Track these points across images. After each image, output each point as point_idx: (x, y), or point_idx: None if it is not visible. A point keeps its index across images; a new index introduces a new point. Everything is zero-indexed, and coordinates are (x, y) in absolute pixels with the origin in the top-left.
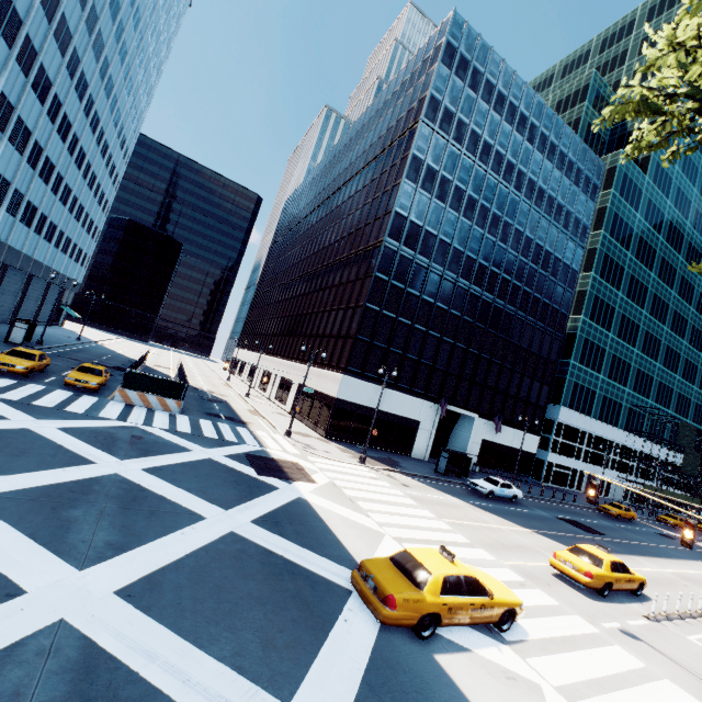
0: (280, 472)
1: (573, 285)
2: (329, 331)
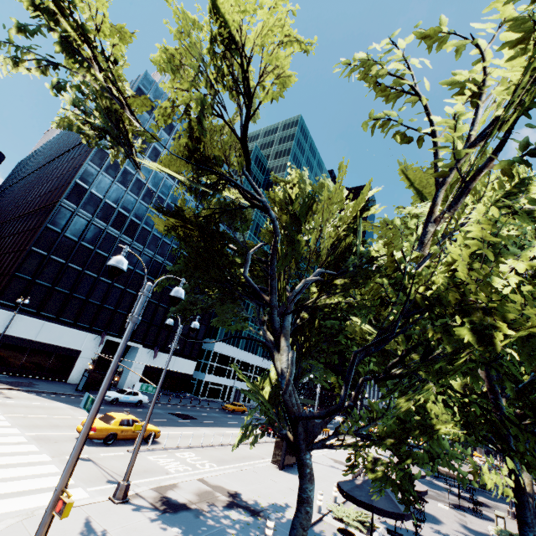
0: None
1: None
2: None
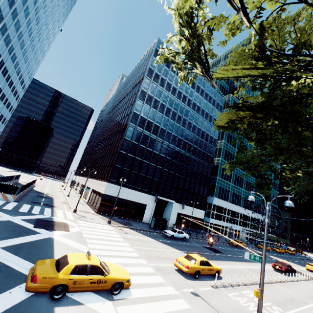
0: (50, 226)
1: (215, 145)
2: (106, 164)
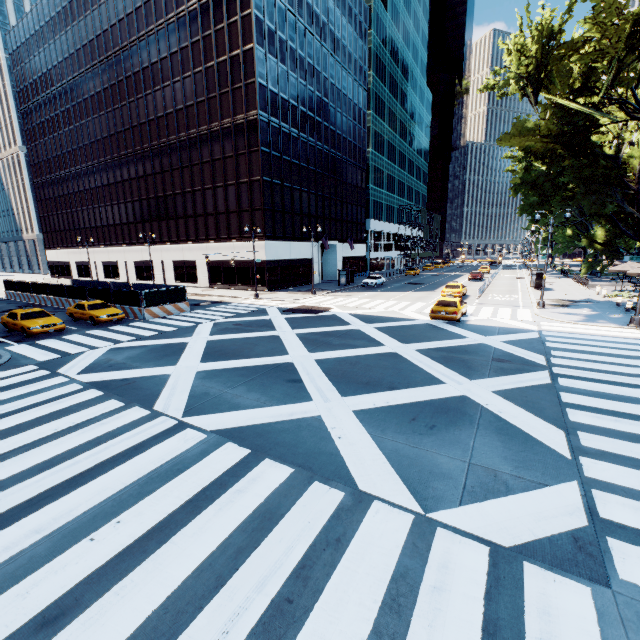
0: (314, 310)
1: (365, 125)
2: (225, 208)
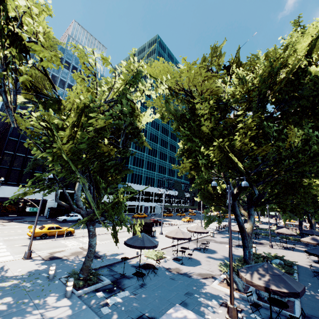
0: None
1: None
2: None
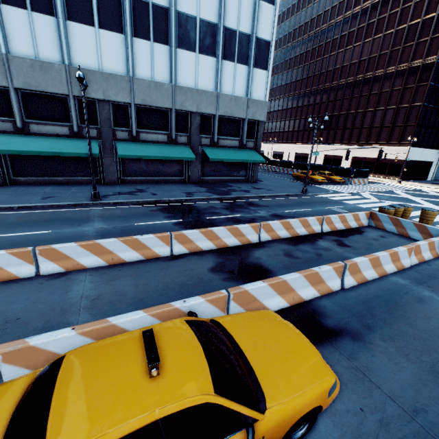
0: None
1: None
2: (380, 124)
